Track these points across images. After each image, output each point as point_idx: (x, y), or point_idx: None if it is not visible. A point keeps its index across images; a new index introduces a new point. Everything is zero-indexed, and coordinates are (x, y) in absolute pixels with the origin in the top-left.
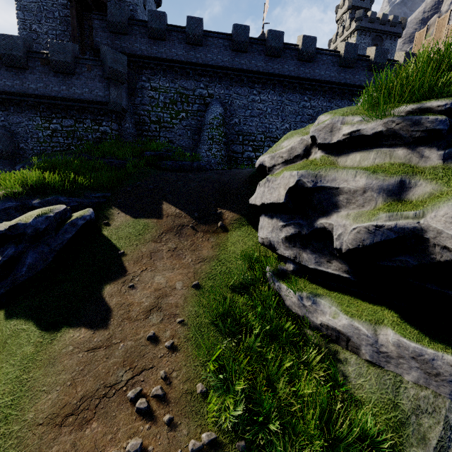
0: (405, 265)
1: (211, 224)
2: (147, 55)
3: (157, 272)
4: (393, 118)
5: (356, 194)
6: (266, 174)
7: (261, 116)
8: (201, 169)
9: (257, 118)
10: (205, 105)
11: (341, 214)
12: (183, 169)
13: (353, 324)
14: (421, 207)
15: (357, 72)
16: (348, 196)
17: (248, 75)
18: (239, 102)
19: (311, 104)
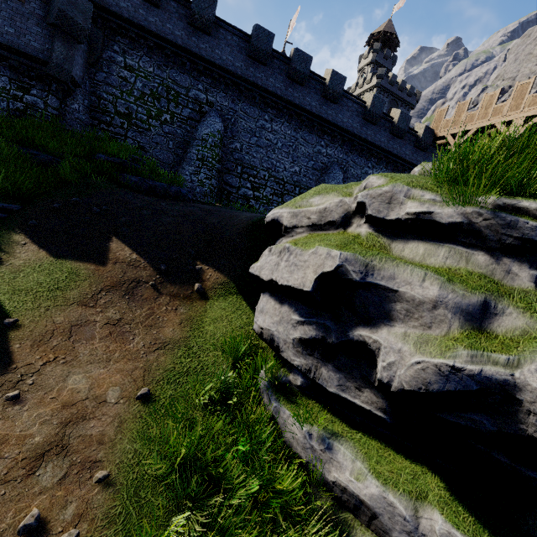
0: (477, 427)
1: (184, 284)
2: (127, 17)
3: (77, 366)
4: (480, 209)
5: (422, 307)
6: (280, 235)
7: (269, 149)
8: (181, 198)
9: (264, 149)
10: (201, 114)
11: (395, 330)
12: (153, 192)
13: (386, 497)
14: (515, 351)
15: (379, 131)
16: (409, 307)
17: (262, 93)
18: (245, 124)
19: (328, 151)
